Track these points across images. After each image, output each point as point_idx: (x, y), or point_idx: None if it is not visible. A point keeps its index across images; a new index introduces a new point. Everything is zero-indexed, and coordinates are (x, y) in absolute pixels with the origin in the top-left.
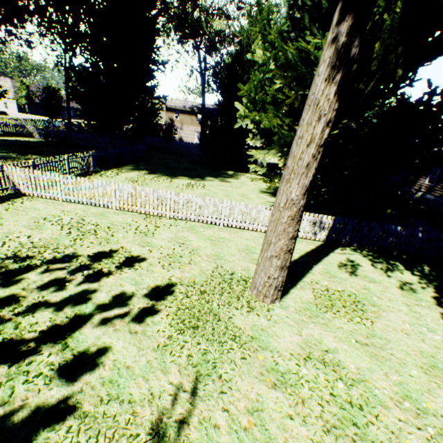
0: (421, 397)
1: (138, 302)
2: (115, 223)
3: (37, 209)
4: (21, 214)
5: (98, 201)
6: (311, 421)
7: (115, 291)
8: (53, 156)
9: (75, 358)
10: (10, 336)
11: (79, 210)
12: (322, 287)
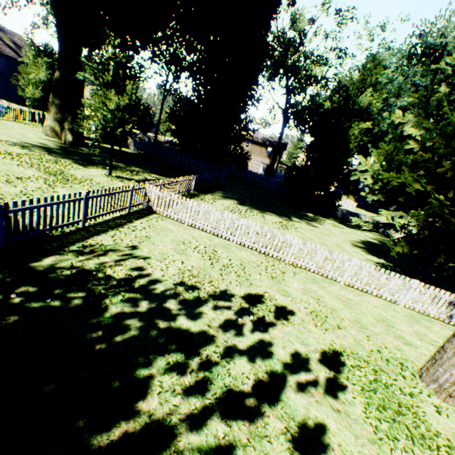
0: None
1: (318, 368)
2: (244, 260)
3: (171, 230)
4: (162, 233)
5: (221, 232)
6: None
7: (289, 349)
8: (150, 170)
9: (299, 431)
10: (229, 384)
11: (205, 237)
12: None
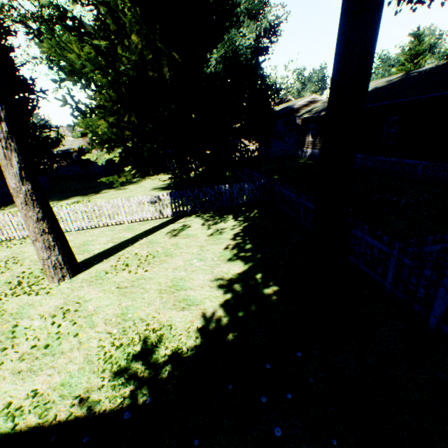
0: (136, 311)
1: None
2: None
3: None
4: None
5: None
6: (10, 357)
7: None
8: None
9: None
10: None
11: None
12: (131, 255)
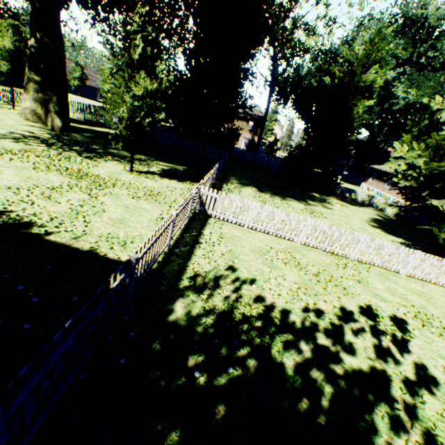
0: None
1: None
2: (322, 264)
3: (240, 237)
4: (237, 244)
5: (284, 233)
6: None
7: (439, 367)
8: (154, 156)
9: None
10: None
11: (272, 241)
12: None
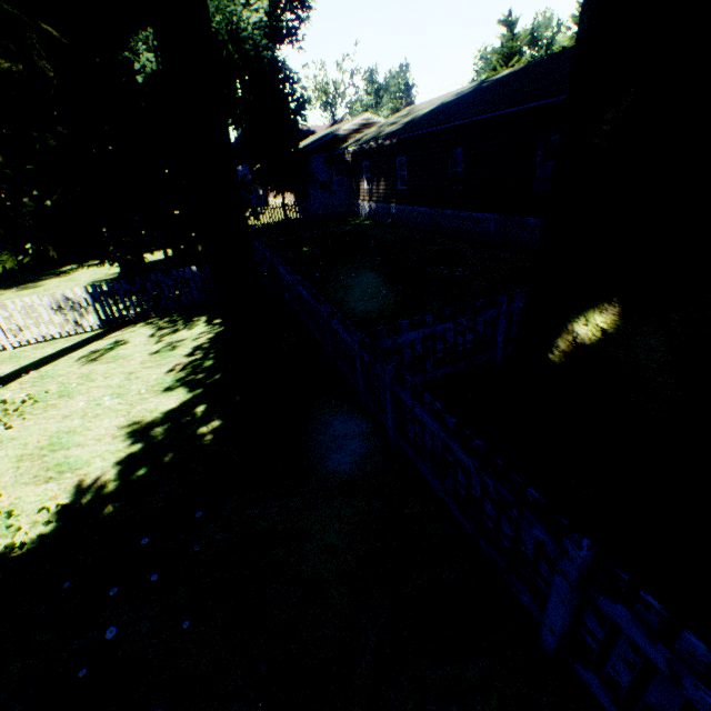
0: None
1: None
2: None
3: None
4: None
5: None
6: None
7: None
8: None
9: None
10: None
11: None
12: None
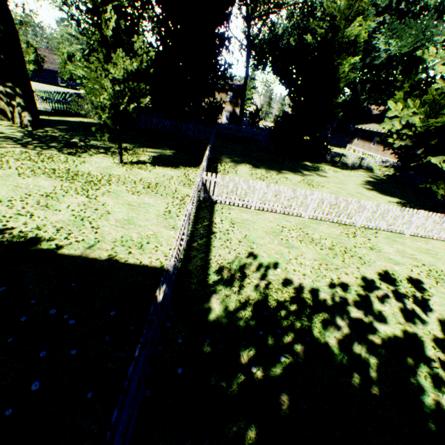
0: None
1: None
2: (333, 236)
3: (250, 221)
4: (250, 228)
5: (292, 210)
6: None
7: None
8: (138, 143)
9: None
10: None
11: (281, 220)
12: None
